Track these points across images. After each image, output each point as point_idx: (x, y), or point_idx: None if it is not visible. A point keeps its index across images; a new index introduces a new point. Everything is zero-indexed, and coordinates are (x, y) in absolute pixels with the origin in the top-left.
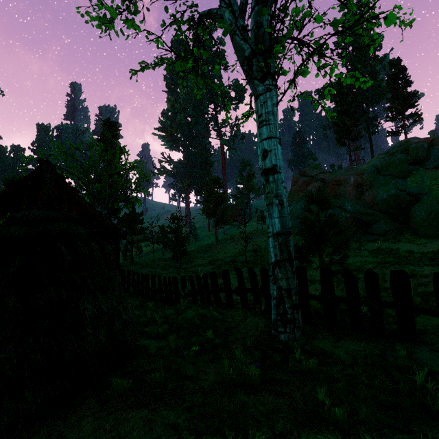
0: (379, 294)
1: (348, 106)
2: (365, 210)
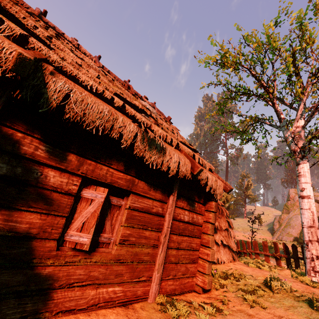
0: None
1: None
2: None
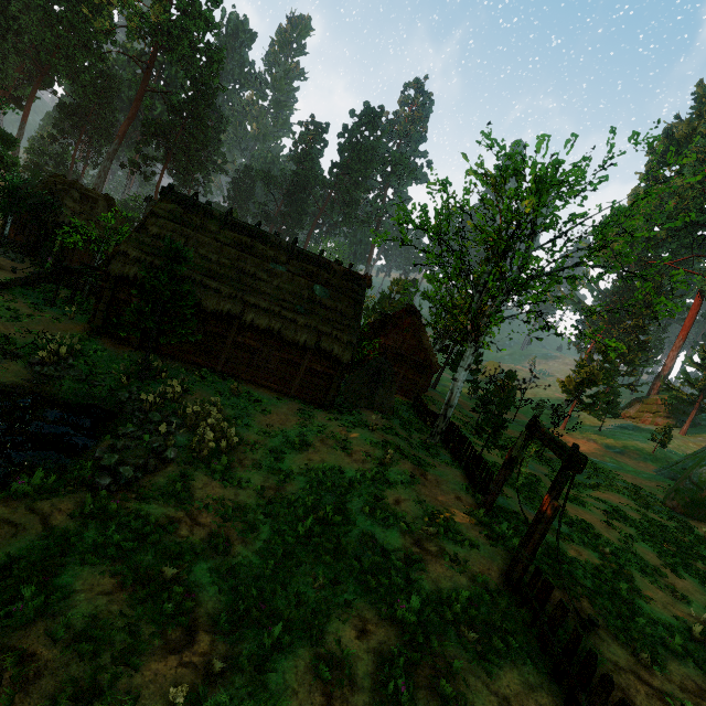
0: (460, 443)
1: None
2: None
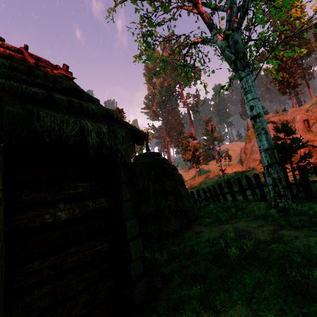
0: None
1: (284, 64)
2: (315, 138)
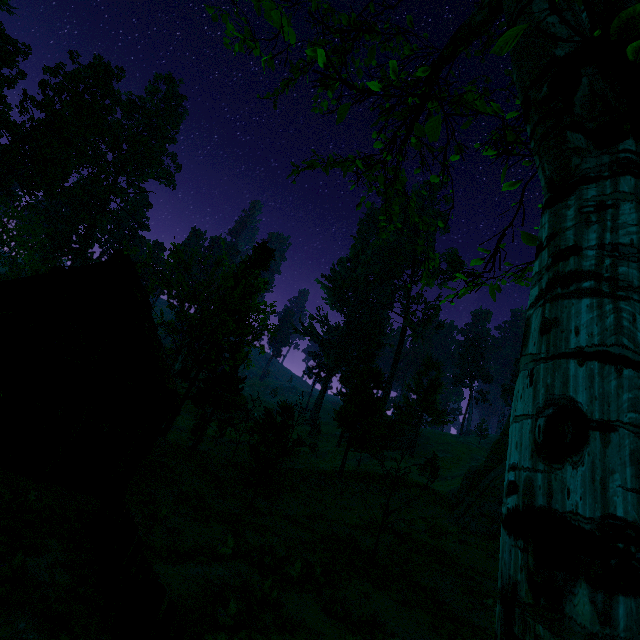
0: None
1: None
2: None
